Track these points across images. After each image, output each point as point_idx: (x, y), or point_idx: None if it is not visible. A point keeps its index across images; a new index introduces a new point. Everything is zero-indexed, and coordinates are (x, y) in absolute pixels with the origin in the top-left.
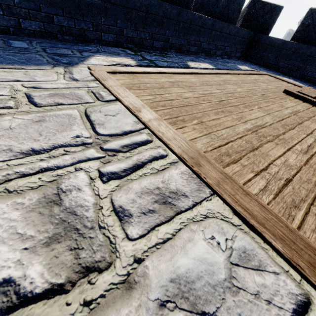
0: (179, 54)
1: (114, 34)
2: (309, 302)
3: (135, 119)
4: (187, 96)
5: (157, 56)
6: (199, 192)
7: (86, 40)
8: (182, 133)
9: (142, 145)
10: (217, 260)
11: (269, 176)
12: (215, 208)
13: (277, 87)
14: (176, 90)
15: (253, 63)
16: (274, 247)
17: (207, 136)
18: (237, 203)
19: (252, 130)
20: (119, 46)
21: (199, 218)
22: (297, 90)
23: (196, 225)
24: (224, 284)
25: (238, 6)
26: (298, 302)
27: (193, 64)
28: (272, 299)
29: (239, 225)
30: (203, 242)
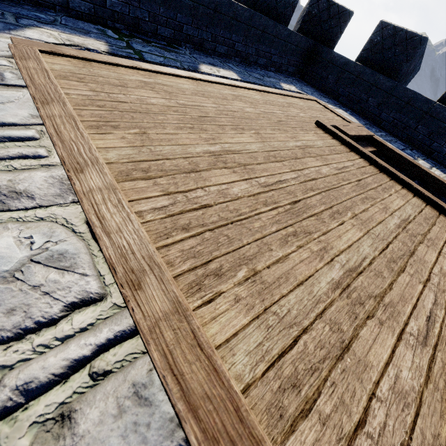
0: (199, 52)
1: (91, 3)
2: (101, 300)
3: (35, 113)
4: (153, 102)
5: (156, 47)
6: (57, 198)
7: (42, 4)
8: (99, 139)
9: (17, 141)
10: (14, 255)
11: (183, 198)
12: (64, 214)
13: (314, 117)
14: (142, 93)
15: (310, 85)
16: (103, 253)
17: (135, 148)
18: (94, 212)
19: (214, 153)
20: (100, 23)
21: (29, 219)
22: (335, 124)
23: (17, 225)
24: (1, 274)
25: None
26: (86, 298)
27: (207, 68)
28: (53, 292)
29: (81, 233)
30: (10, 239)
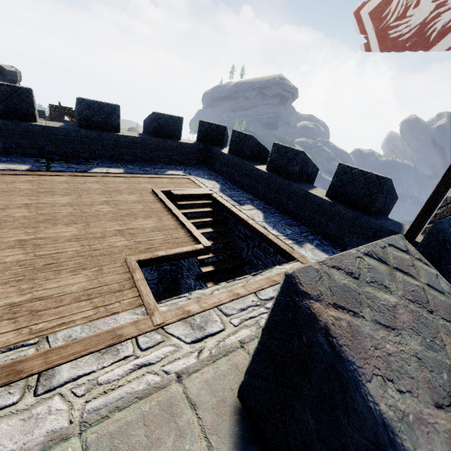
0: (109, 161)
1: (37, 149)
2: None
3: None
4: (21, 187)
5: (70, 163)
6: None
7: (11, 153)
8: None
9: None
10: None
11: None
12: None
13: (162, 187)
14: (20, 184)
15: (210, 169)
16: None
17: None
18: None
19: (28, 204)
20: (43, 156)
21: None
22: (170, 189)
23: None
24: None
25: (175, 127)
26: None
27: (99, 169)
28: None
29: None
30: None
